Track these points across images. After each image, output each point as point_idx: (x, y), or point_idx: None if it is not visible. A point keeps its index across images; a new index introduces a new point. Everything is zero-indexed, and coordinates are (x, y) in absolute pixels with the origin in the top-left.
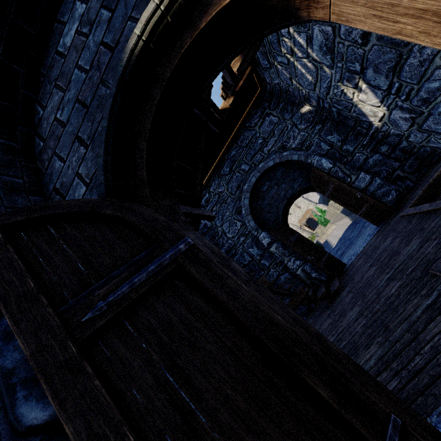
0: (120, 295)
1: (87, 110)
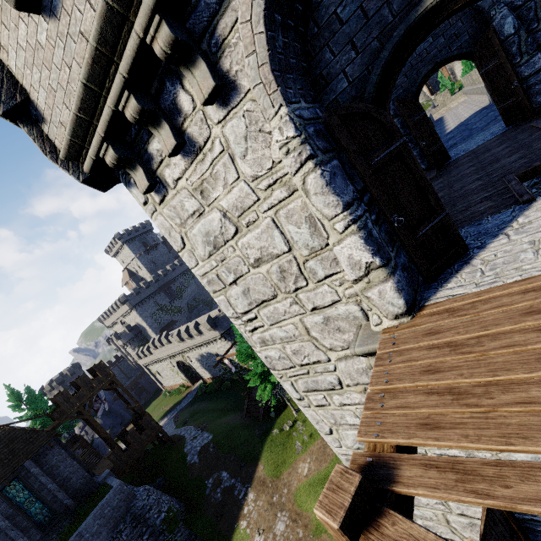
0: (381, 158)
1: (367, 22)
